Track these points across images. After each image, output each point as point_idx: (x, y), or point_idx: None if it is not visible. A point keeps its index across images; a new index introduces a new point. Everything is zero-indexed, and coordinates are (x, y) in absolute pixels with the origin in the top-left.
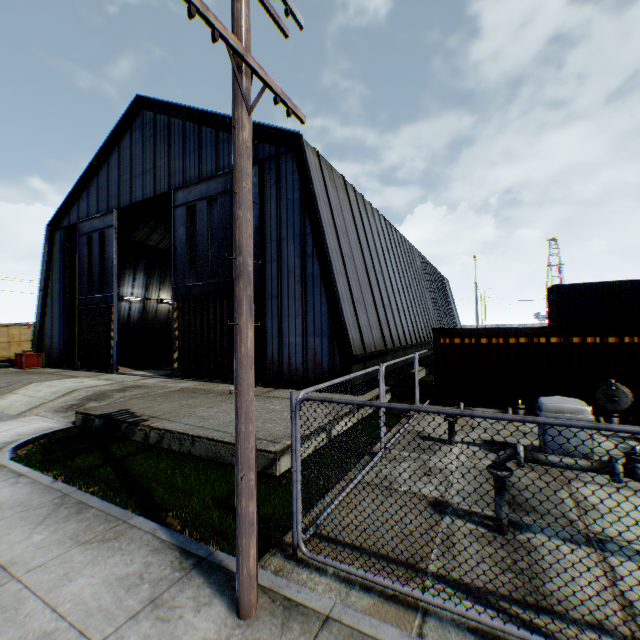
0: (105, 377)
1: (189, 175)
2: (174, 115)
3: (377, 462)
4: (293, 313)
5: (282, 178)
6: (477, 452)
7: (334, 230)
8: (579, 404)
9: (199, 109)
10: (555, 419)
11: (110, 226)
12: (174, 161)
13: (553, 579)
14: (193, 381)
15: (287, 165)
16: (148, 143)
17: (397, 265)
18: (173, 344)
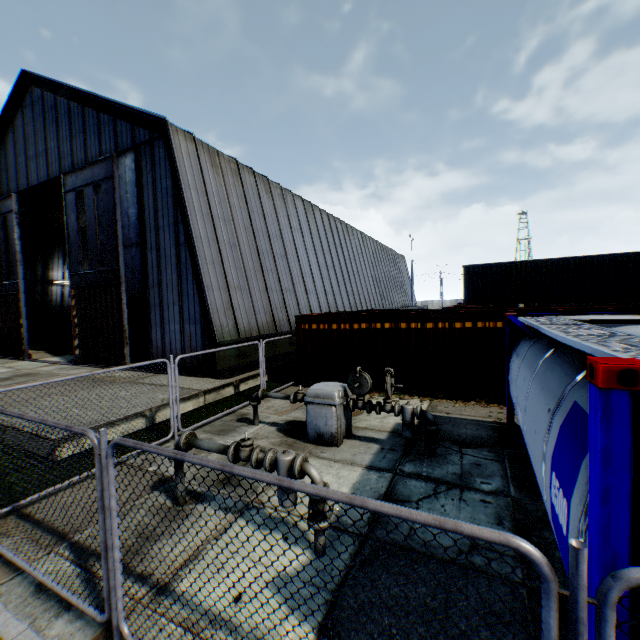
0: (11, 365)
1: (77, 159)
2: (60, 93)
3: (165, 444)
4: (172, 301)
5: (157, 165)
6: (267, 432)
7: (210, 218)
8: (333, 389)
9: (79, 89)
10: (56, 422)
11: (11, 211)
12: (63, 143)
13: (165, 541)
14: (91, 367)
15: (160, 152)
16: (39, 123)
17: (315, 247)
18: (74, 331)
